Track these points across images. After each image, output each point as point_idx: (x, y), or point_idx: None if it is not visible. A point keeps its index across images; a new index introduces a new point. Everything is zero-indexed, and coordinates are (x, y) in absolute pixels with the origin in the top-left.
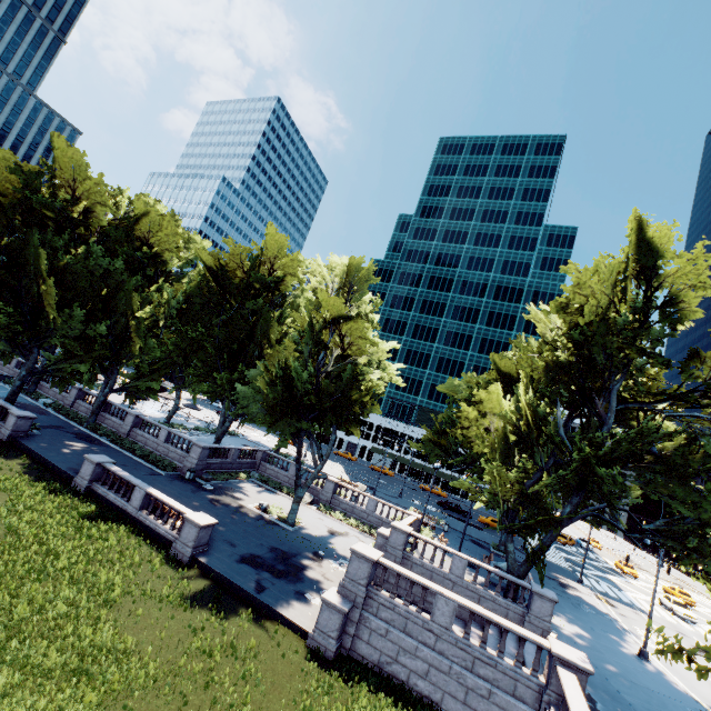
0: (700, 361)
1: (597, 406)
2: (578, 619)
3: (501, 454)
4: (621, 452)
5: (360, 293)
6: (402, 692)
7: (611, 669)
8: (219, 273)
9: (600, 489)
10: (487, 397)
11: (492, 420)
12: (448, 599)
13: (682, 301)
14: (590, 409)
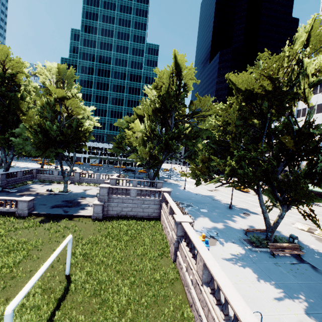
0: (193, 104)
1: (169, 122)
2: (169, 187)
3: (142, 145)
4: (175, 136)
5: (70, 84)
6: (126, 217)
7: (177, 193)
8: None
9: (171, 147)
10: (134, 125)
11: (138, 133)
12: (134, 189)
13: (188, 85)
14: (167, 124)
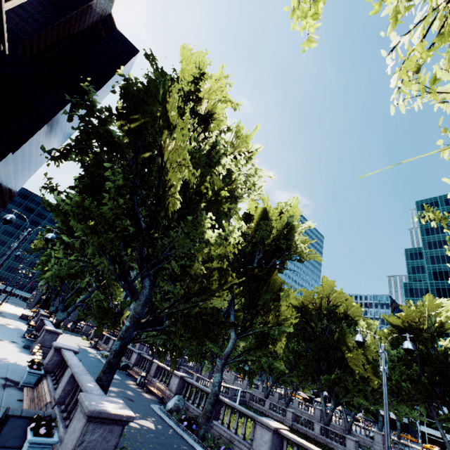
0: None
1: None
2: None
3: None
4: None
5: None
6: None
7: None
8: (406, 328)
9: None
10: None
11: None
12: None
13: None
14: None
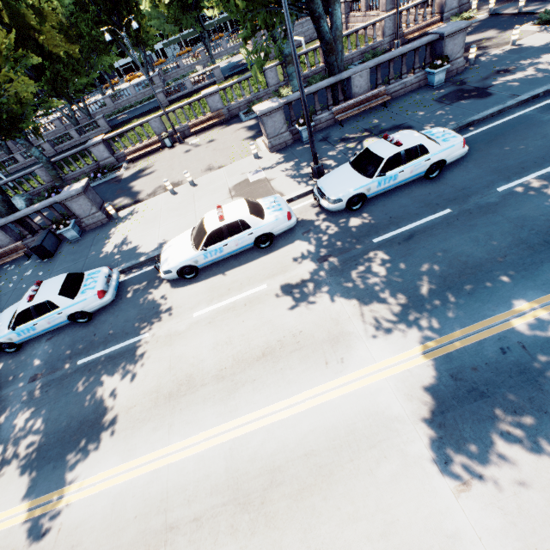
0: None
1: None
2: None
3: None
4: None
5: None
6: None
7: None
8: None
9: None
10: None
11: None
12: None
13: None
14: None
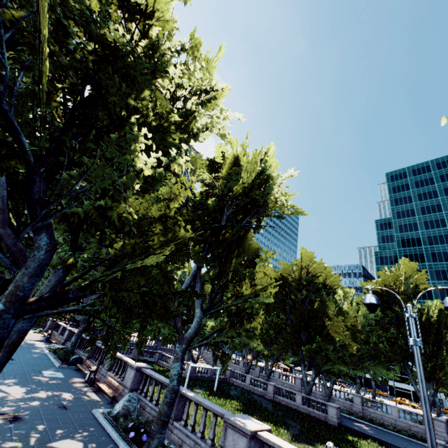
0: None
1: None
2: None
3: None
4: None
5: None
6: None
7: None
8: (383, 293)
9: None
10: None
11: None
12: None
13: None
14: None
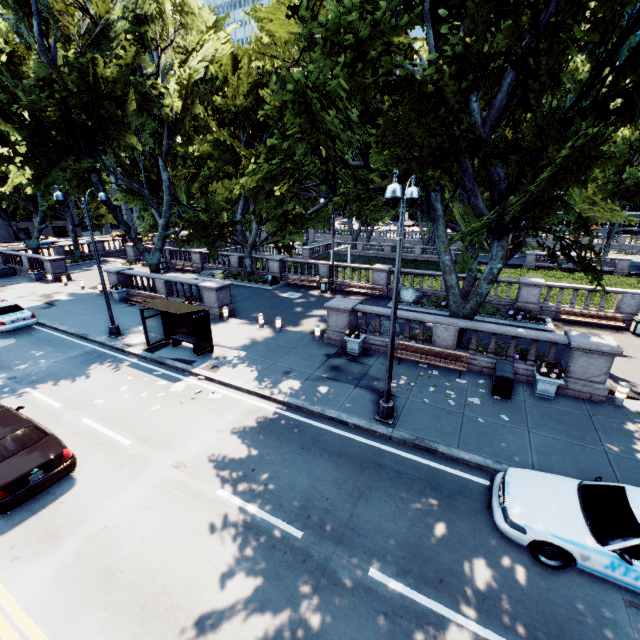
0: None
1: None
2: None
3: None
4: None
5: None
6: None
7: None
8: None
9: None
10: None
11: None
12: None
13: None
14: None
